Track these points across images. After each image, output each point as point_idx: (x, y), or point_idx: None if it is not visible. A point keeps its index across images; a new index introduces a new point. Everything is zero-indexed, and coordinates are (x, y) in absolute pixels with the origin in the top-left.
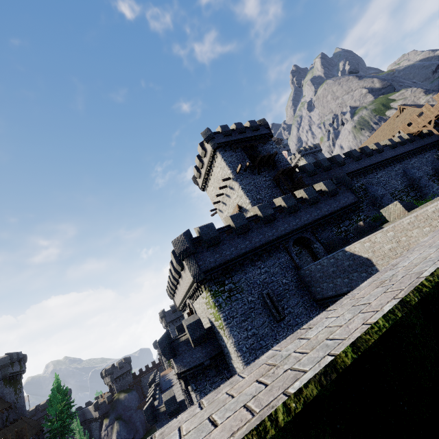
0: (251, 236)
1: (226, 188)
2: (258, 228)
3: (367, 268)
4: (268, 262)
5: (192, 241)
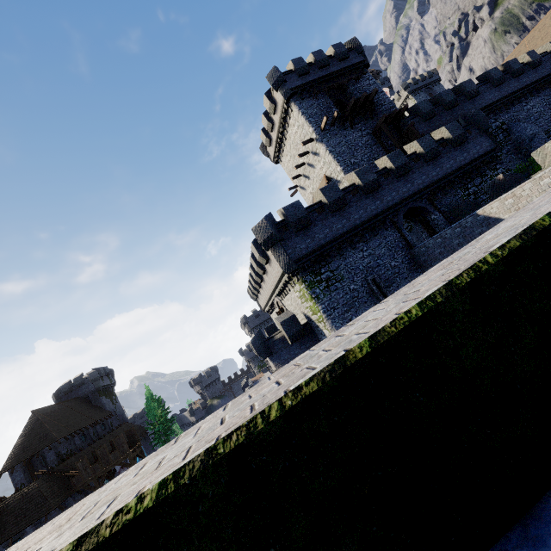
0: (349, 213)
1: (307, 155)
2: (358, 201)
3: None
4: (372, 243)
5: (276, 226)
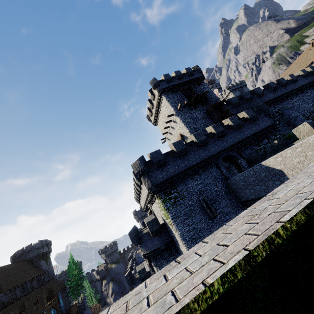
0: (189, 157)
1: (170, 122)
2: (194, 150)
3: (280, 177)
4: (203, 175)
5: (145, 164)
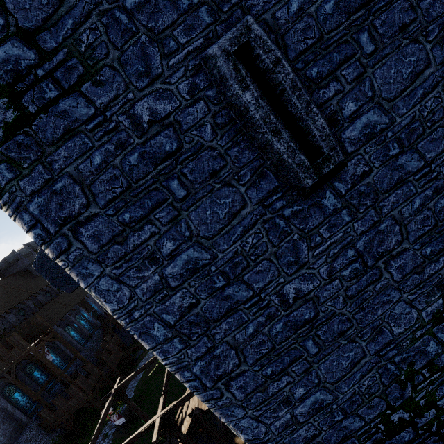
0: None
1: None
2: None
3: None
4: None
5: None
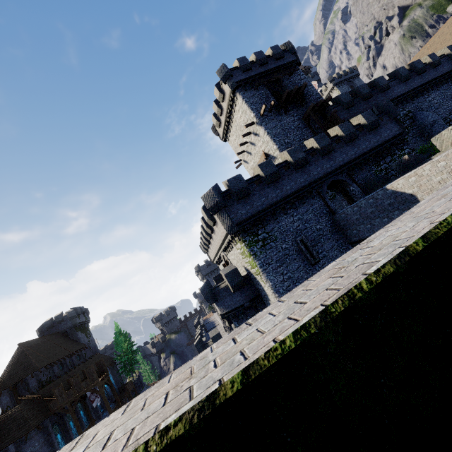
0: (282, 185)
1: (249, 135)
2: (289, 174)
3: (410, 205)
4: (301, 209)
5: (221, 195)
